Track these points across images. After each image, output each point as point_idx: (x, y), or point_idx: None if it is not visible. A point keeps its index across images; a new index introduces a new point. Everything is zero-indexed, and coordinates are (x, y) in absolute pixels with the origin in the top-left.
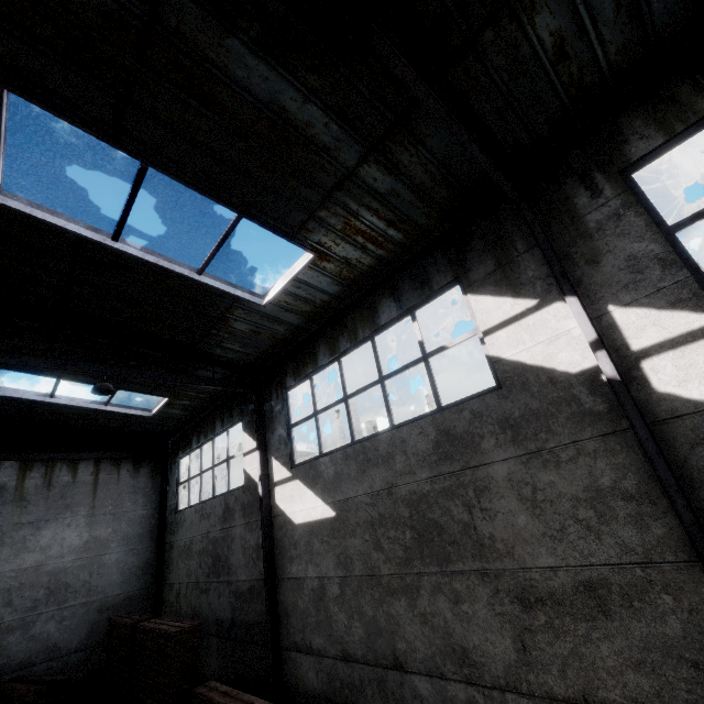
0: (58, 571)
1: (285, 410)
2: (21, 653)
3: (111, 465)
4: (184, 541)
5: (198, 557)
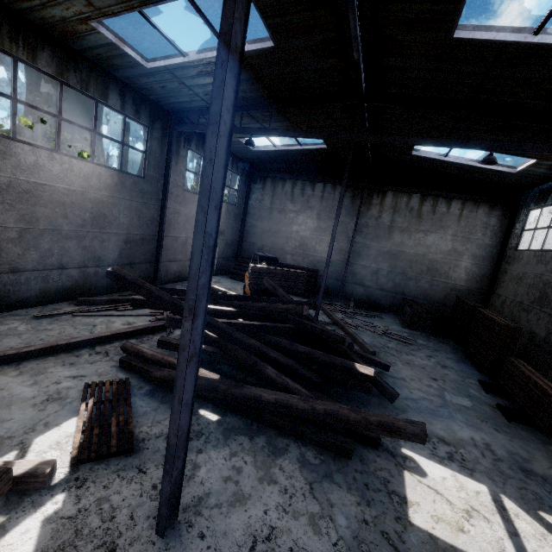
0: (433, 261)
1: None
2: (413, 291)
3: (472, 205)
4: (516, 272)
5: (526, 287)
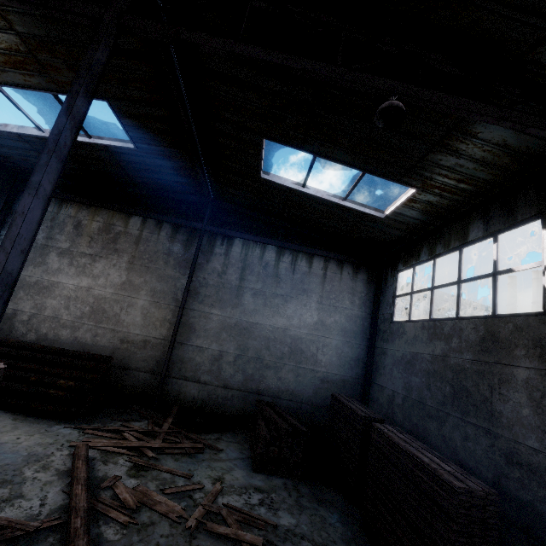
0: (297, 338)
1: None
2: (273, 386)
3: (336, 265)
4: (401, 353)
5: (424, 376)
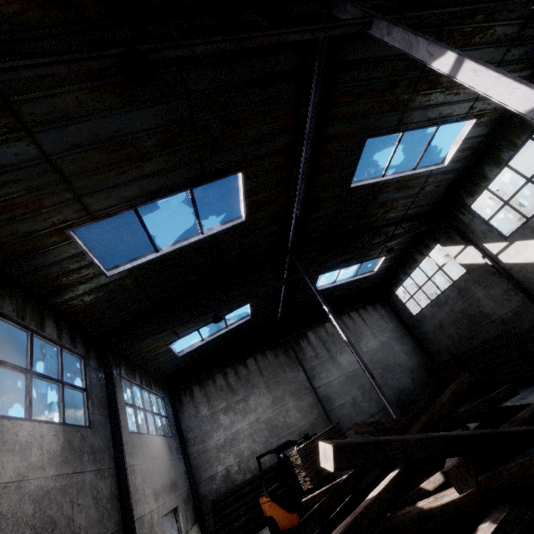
0: (379, 360)
1: (476, 216)
2: (392, 395)
3: (363, 310)
4: (433, 325)
5: (452, 325)
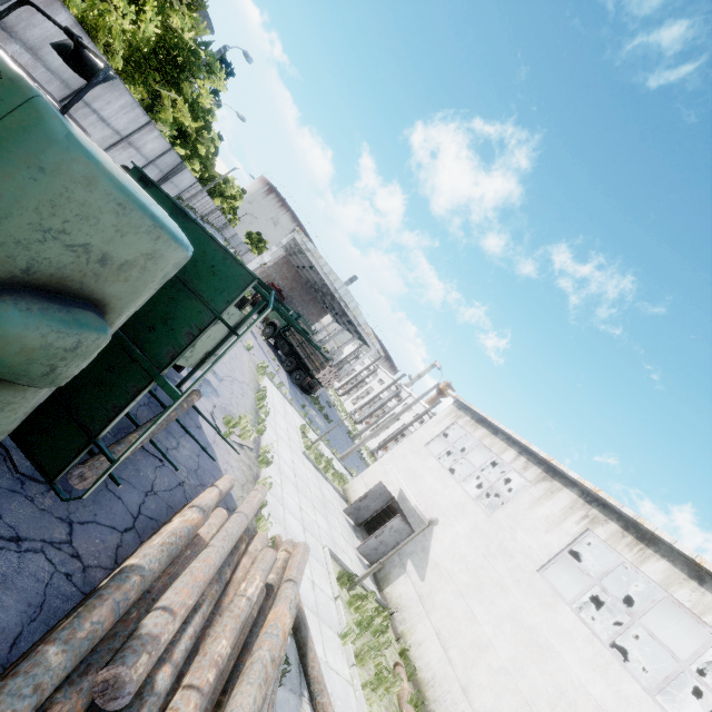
0: None
1: None
2: None
3: None
4: None
5: None
